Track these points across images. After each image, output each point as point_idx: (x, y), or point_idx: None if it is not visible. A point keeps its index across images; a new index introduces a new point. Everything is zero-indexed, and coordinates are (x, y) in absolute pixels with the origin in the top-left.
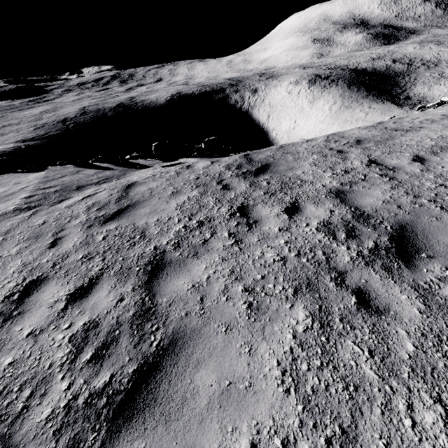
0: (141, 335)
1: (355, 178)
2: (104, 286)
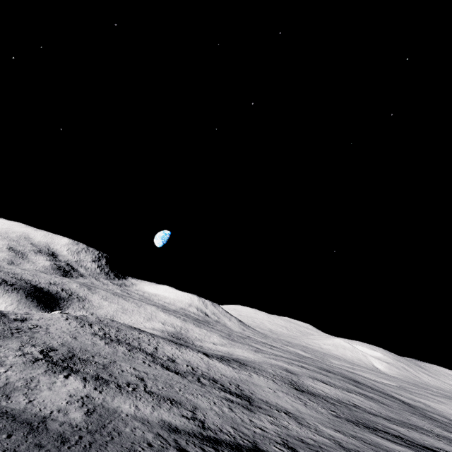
0: None
1: (18, 316)
2: None
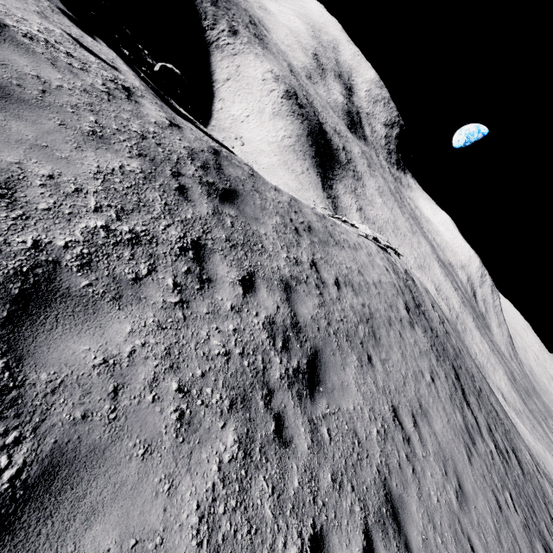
0: None
1: (301, 276)
2: None
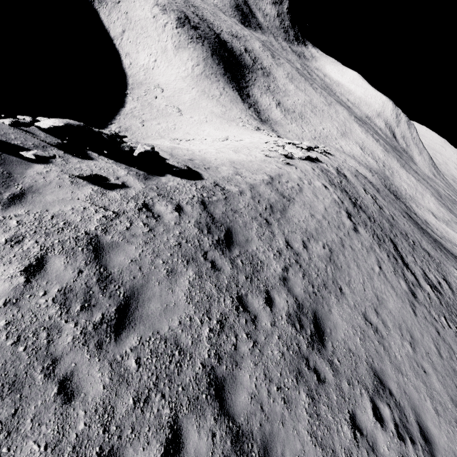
0: (247, 456)
1: (286, 263)
2: (190, 429)
